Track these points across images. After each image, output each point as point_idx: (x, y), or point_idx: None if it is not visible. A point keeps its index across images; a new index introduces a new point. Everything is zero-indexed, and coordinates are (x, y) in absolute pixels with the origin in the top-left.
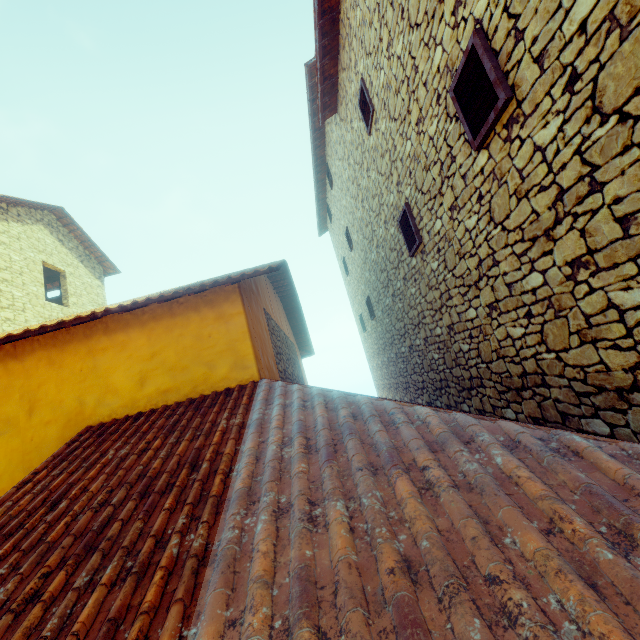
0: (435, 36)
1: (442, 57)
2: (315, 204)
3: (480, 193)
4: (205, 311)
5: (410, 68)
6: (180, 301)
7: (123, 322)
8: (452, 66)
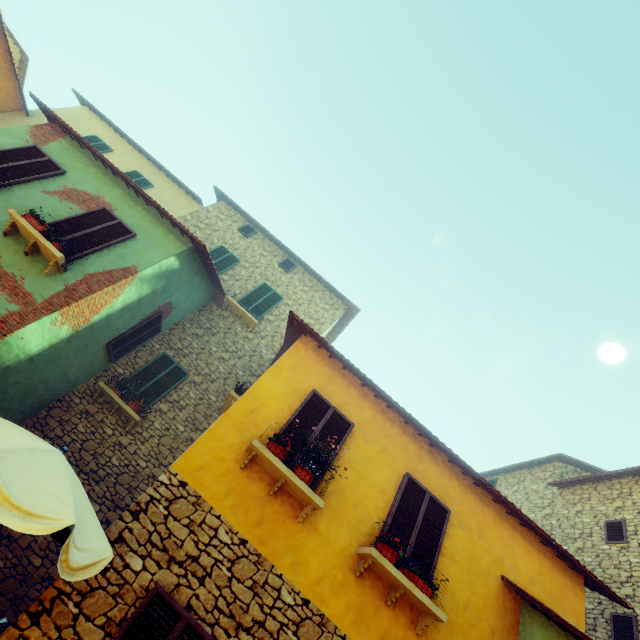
0: None
1: None
2: None
3: None
4: (567, 578)
5: None
6: (557, 559)
7: (530, 539)
8: None
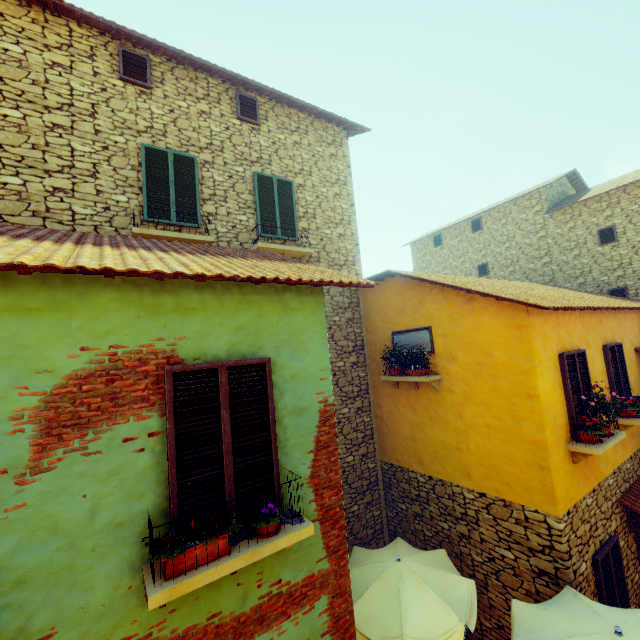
0: None
1: None
2: (436, 231)
3: None
4: None
5: None
6: None
7: (632, 310)
8: None
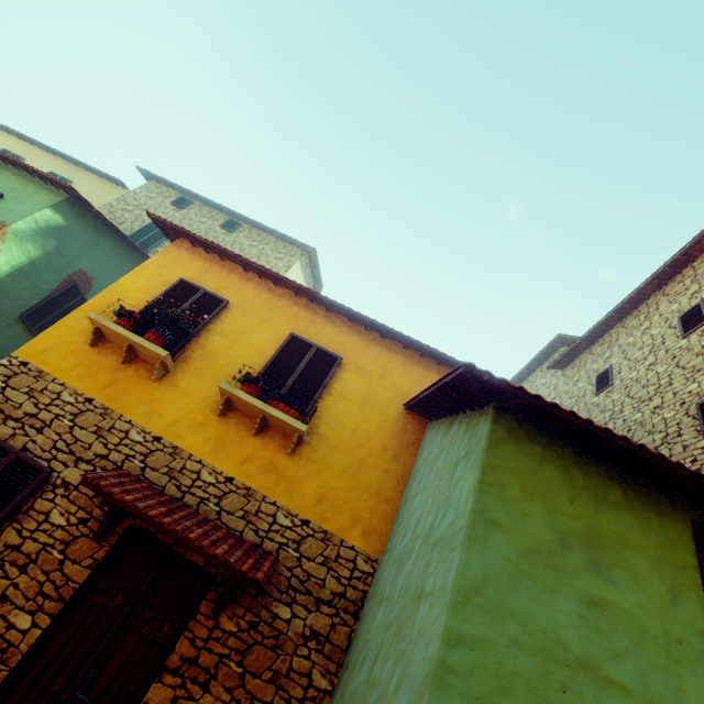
0: (695, 378)
1: (696, 388)
2: None
3: (695, 458)
4: None
5: (665, 381)
6: None
7: None
8: (702, 395)
